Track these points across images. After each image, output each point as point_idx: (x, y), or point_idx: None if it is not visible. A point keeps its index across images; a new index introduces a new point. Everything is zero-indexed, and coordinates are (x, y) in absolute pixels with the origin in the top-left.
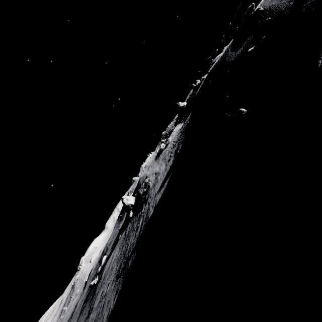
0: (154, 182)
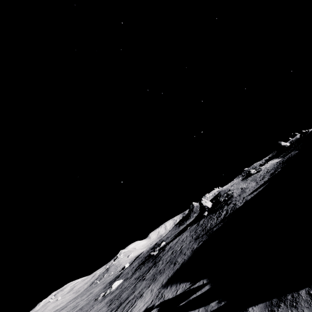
0: (240, 193)
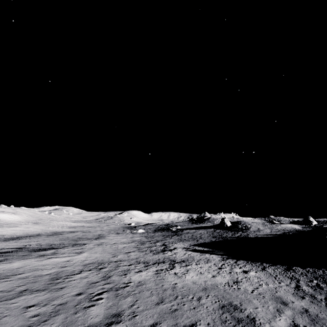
0: (255, 230)
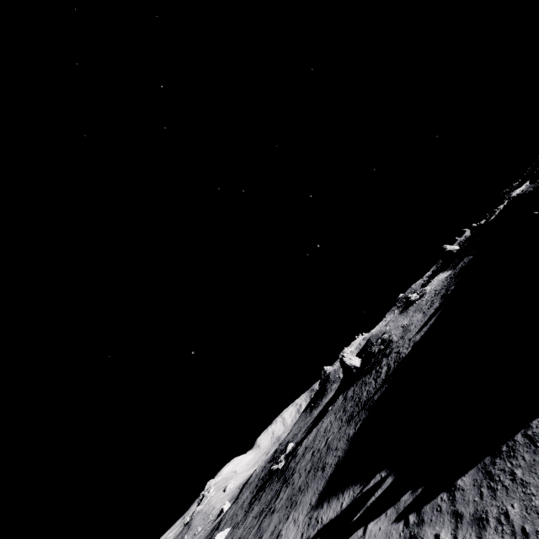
0: (402, 335)
